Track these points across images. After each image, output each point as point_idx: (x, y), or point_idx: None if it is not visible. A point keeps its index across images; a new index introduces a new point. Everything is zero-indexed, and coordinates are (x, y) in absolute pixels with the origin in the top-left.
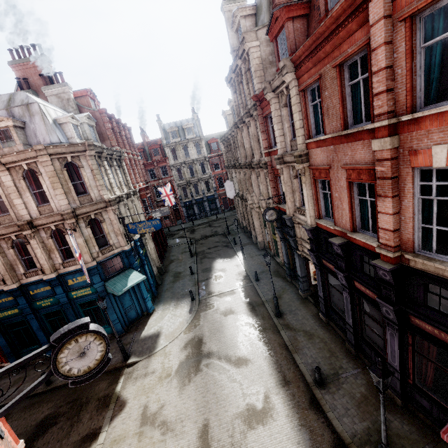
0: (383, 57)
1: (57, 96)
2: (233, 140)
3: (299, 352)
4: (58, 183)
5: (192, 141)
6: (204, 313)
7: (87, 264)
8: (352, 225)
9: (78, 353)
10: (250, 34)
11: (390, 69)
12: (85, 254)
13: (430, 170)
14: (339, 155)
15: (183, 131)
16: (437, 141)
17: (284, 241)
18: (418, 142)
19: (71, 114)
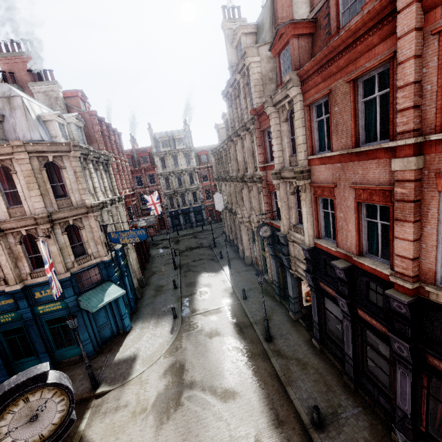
0: (412, 70)
1: (44, 93)
2: (225, 153)
3: (293, 385)
4: (35, 184)
5: (182, 151)
6: (186, 334)
7: (60, 275)
8: (358, 248)
9: (26, 418)
10: (251, 50)
11: (418, 84)
12: (58, 264)
13: None
14: (347, 173)
15: (174, 141)
16: None
17: (275, 259)
18: None
19: (57, 112)
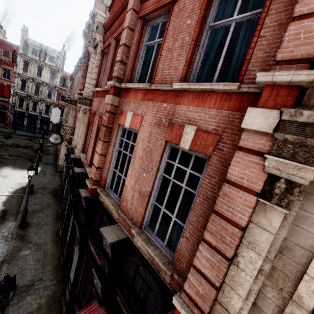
0: (125, 36)
1: None
2: None
3: (12, 262)
4: None
5: (50, 67)
6: None
7: None
8: (91, 160)
9: None
10: (101, 5)
11: (127, 48)
12: None
13: (129, 131)
14: (100, 105)
15: (46, 55)
16: (131, 108)
17: None
18: (125, 106)
19: None
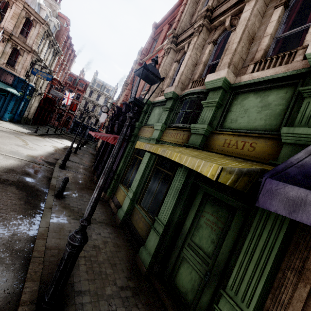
0: (146, 45)
1: (50, 4)
2: None
3: (70, 156)
4: (16, 19)
5: (105, 95)
6: (36, 136)
7: None
8: None
9: None
10: None
11: (146, 49)
12: None
13: None
14: None
15: (105, 88)
16: None
17: None
18: None
19: (50, 10)
